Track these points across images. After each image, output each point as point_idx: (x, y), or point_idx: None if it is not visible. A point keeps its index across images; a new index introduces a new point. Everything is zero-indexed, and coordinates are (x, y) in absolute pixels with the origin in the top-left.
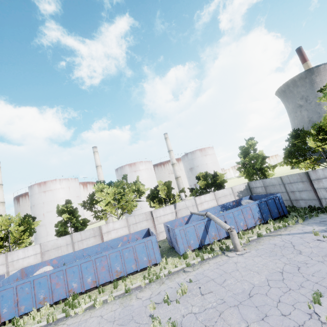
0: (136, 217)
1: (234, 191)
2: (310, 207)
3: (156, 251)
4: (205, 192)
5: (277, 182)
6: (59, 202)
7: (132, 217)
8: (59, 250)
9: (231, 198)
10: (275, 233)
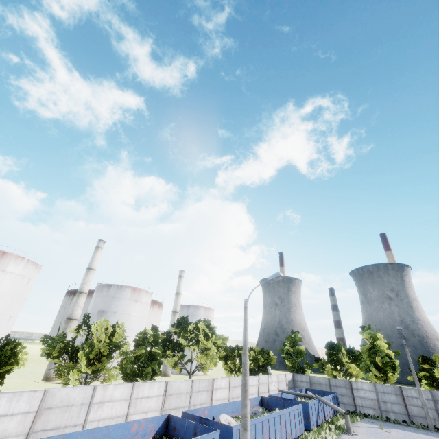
0: (235, 380)
1: (287, 379)
2: (351, 410)
3: (302, 420)
4: (260, 370)
5: (324, 381)
6: (1, 298)
7: (233, 378)
8: (179, 397)
9: (285, 385)
10: (354, 425)
